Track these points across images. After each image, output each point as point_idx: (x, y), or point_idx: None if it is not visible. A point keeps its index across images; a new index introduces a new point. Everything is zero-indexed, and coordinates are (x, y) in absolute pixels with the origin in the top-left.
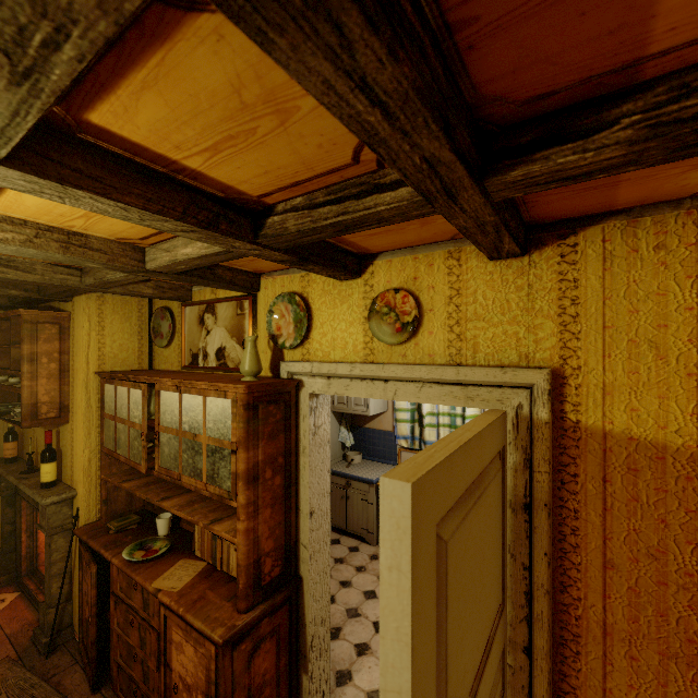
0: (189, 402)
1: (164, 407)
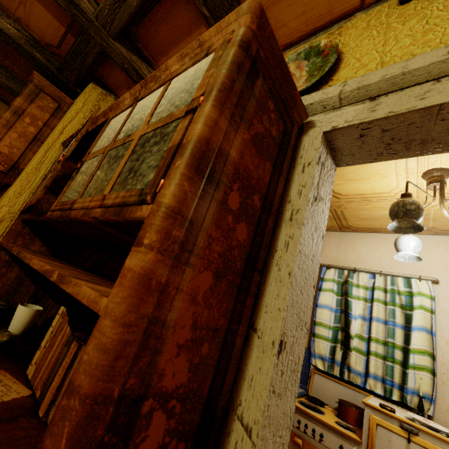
0: (141, 105)
1: (106, 132)
